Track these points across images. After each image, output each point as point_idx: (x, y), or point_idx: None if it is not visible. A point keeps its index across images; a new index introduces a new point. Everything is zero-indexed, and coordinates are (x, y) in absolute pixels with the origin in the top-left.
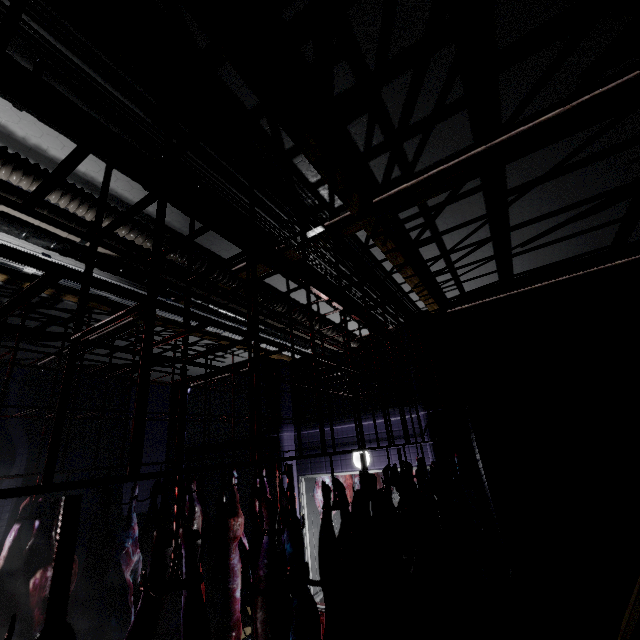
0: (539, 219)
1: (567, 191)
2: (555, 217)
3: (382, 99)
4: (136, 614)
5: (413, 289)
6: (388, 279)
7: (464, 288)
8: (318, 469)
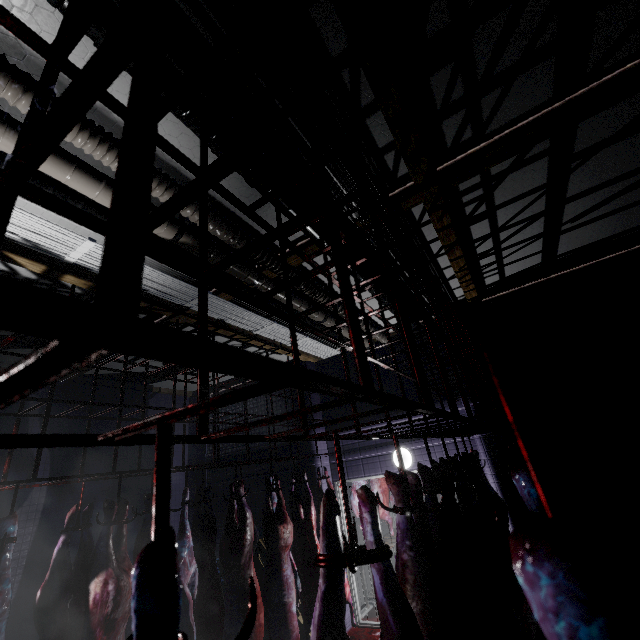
0: (597, 188)
1: (632, 154)
2: (613, 186)
3: (472, 44)
4: (323, 596)
5: (457, 273)
6: (432, 263)
7: (505, 272)
8: (355, 473)
